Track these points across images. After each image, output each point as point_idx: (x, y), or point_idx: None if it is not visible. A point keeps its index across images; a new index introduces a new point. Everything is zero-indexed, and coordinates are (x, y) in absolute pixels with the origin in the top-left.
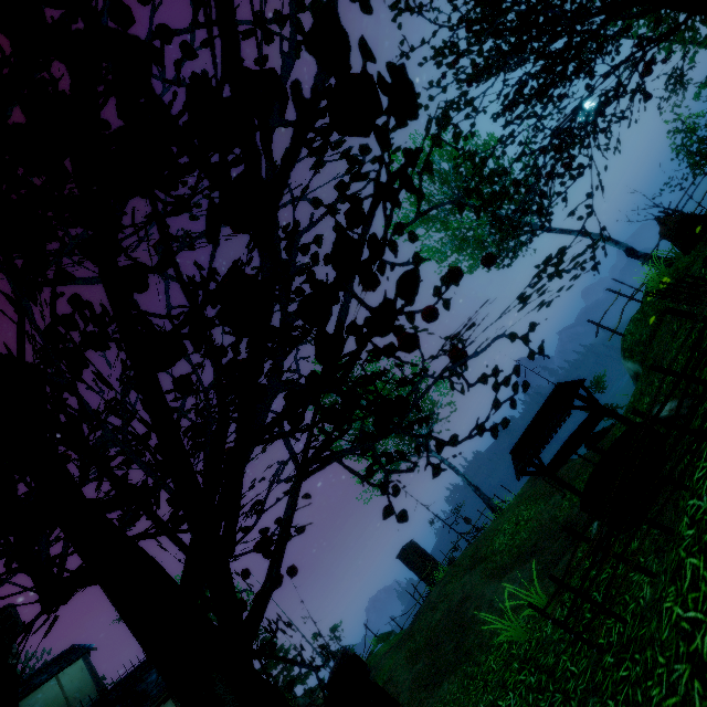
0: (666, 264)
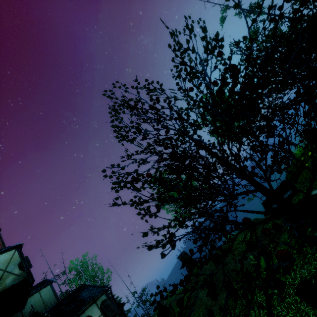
0: (302, 148)
